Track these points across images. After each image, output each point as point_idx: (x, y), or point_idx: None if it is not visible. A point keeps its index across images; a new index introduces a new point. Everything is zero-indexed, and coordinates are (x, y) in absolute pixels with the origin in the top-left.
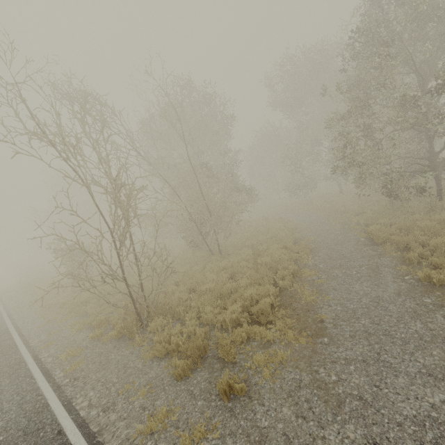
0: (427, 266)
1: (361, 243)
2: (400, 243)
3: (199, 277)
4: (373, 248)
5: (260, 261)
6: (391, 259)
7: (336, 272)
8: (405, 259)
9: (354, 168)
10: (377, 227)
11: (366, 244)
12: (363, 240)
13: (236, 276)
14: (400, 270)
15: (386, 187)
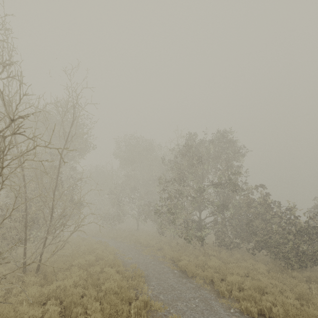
0: (234, 299)
1: (177, 274)
2: (208, 277)
3: (13, 314)
4: (189, 280)
5: (104, 288)
6: (208, 292)
7: (179, 304)
8: (217, 292)
9: (169, 214)
10: (185, 262)
11: (182, 276)
12: (177, 272)
13: (73, 310)
14: (222, 302)
15: (186, 232)
